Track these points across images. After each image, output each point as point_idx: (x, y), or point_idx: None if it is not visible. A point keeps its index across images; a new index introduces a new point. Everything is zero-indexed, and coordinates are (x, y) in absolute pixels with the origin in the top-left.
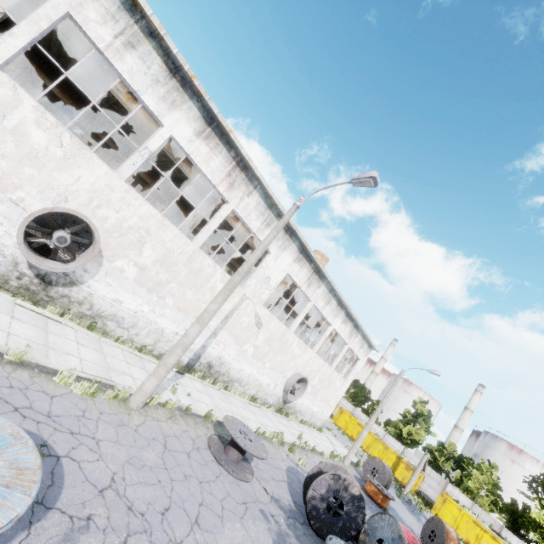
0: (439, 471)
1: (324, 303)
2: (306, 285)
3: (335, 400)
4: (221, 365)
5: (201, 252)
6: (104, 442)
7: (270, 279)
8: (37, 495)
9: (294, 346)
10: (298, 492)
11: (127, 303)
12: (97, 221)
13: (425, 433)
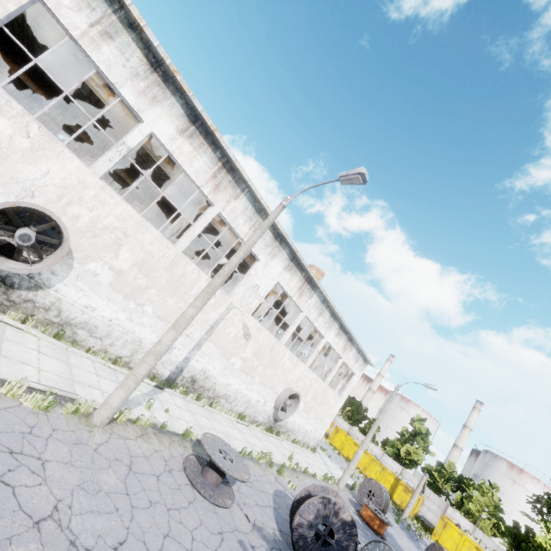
0: (438, 493)
1: (316, 314)
2: (297, 294)
3: (329, 418)
4: (206, 379)
5: (183, 256)
6: (52, 463)
7: (259, 287)
8: None
9: (285, 359)
10: (285, 519)
11: (100, 309)
12: (67, 219)
13: (424, 453)
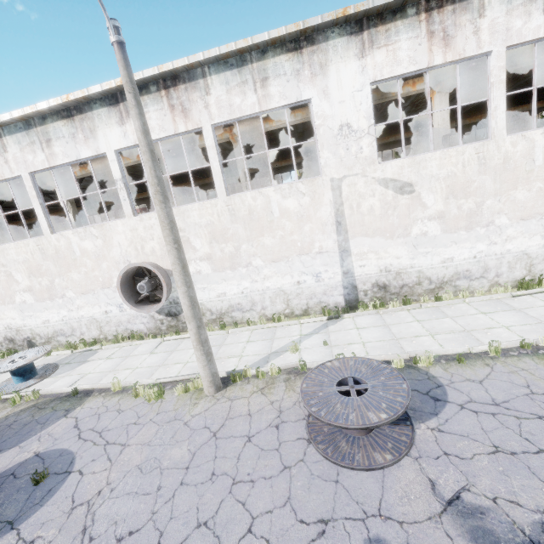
0: None
1: (540, 13)
2: (437, 49)
3: None
4: (399, 276)
5: (232, 197)
6: (131, 447)
7: (349, 124)
8: (17, 515)
9: (543, 149)
10: None
11: (228, 291)
12: (152, 257)
13: None
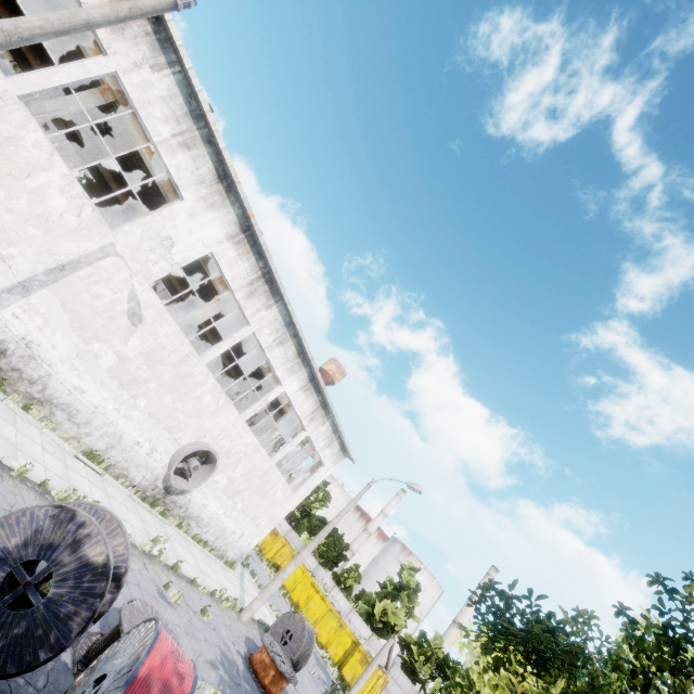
0: (412, 677)
1: (273, 339)
2: (245, 291)
3: (270, 521)
4: (29, 359)
5: (21, 106)
6: None
7: (175, 244)
8: None
9: (204, 391)
10: None
11: None
12: None
13: (406, 617)
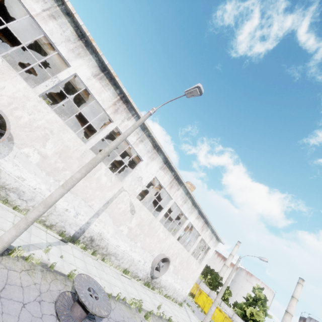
0: None
1: (182, 201)
2: (169, 186)
3: (192, 280)
4: (101, 240)
5: (91, 151)
6: None
7: (142, 178)
8: None
9: (160, 232)
10: None
11: (28, 180)
12: (13, 118)
13: (263, 315)
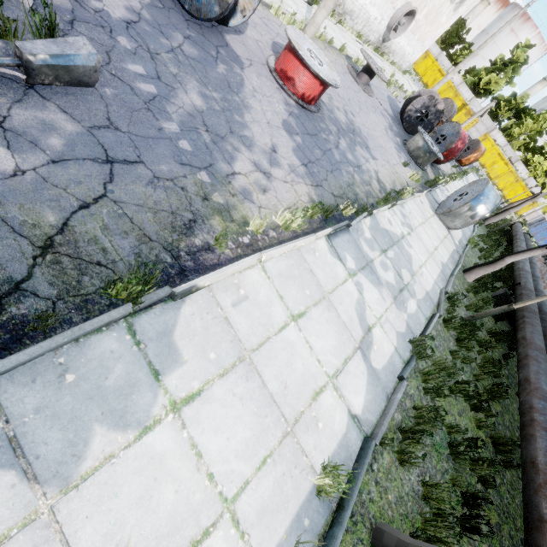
0: (494, 120)
1: None
2: None
3: (431, 41)
4: None
5: None
6: None
7: None
8: None
9: None
10: (394, 110)
11: None
12: None
13: (504, 84)
